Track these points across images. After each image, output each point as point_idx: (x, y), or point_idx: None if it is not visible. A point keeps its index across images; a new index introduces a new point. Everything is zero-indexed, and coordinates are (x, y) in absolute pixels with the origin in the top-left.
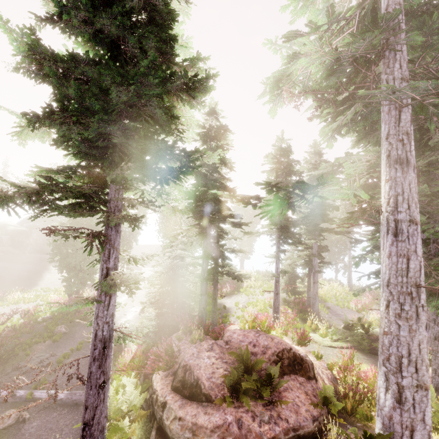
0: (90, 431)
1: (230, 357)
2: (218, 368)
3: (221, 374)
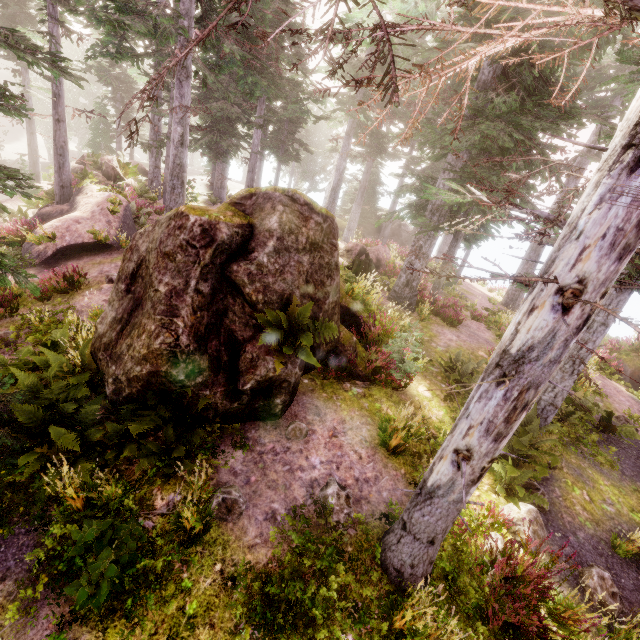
0: (31, 148)
1: None
2: None
3: None
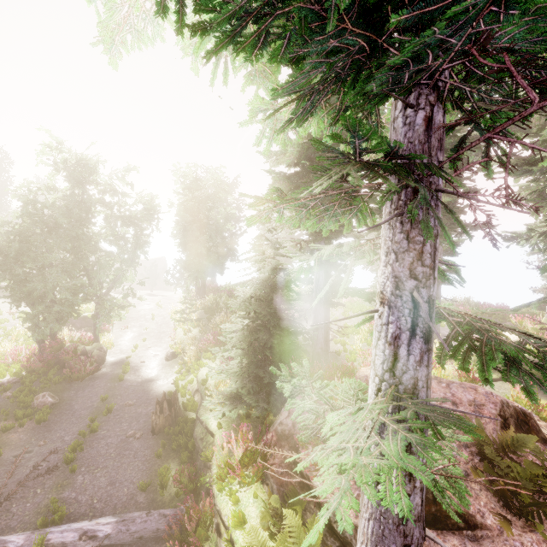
0: None
1: None
2: None
3: None
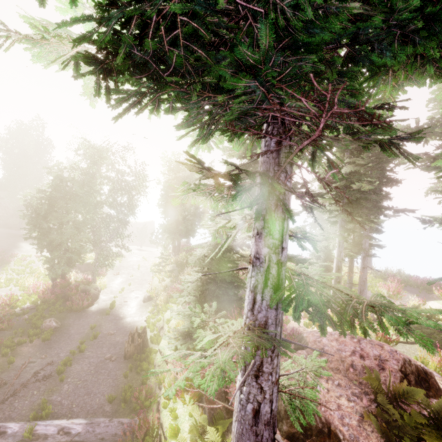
0: None
1: (338, 375)
2: (338, 397)
3: (348, 408)
